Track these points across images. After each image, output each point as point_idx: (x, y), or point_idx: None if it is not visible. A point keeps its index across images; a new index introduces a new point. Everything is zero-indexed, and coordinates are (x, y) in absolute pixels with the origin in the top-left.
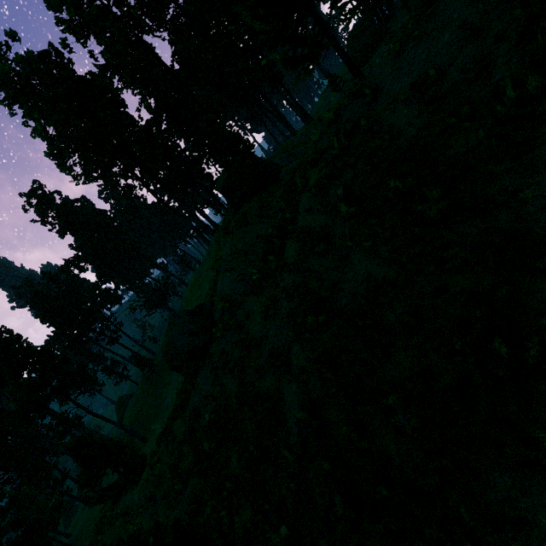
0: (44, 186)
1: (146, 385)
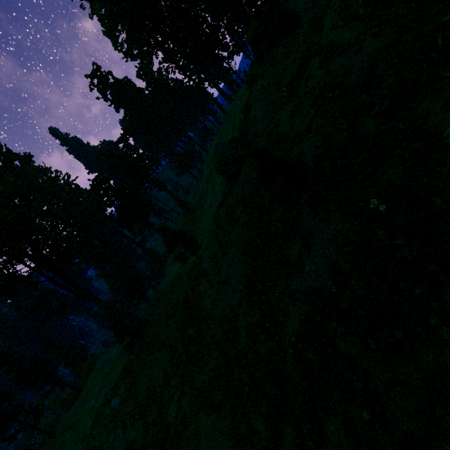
0: (100, 67)
1: (185, 219)
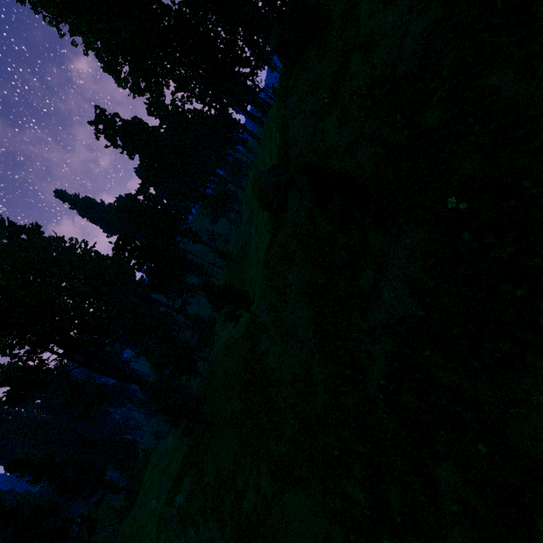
0: (104, 110)
1: (230, 272)
